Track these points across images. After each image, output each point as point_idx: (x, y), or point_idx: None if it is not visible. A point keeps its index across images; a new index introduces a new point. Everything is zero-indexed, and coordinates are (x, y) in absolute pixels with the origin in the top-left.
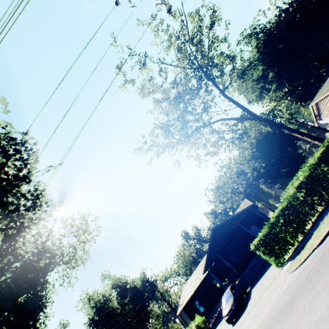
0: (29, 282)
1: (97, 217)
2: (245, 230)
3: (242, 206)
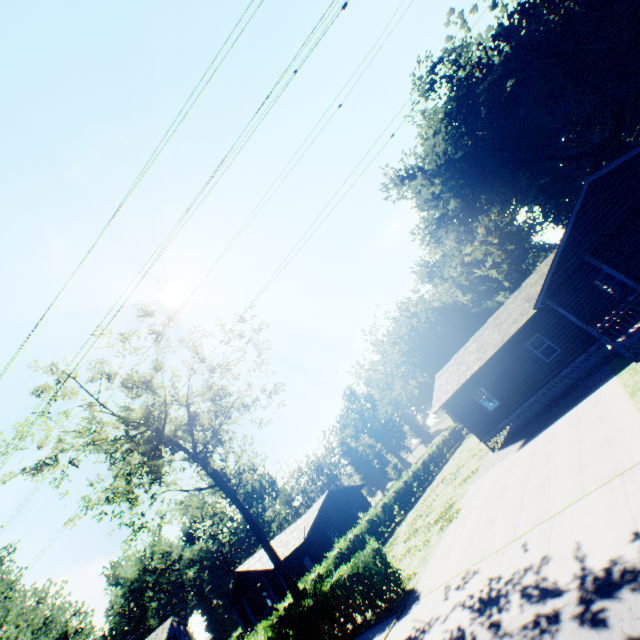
0: None
1: (67, 580)
2: (299, 558)
3: (315, 509)
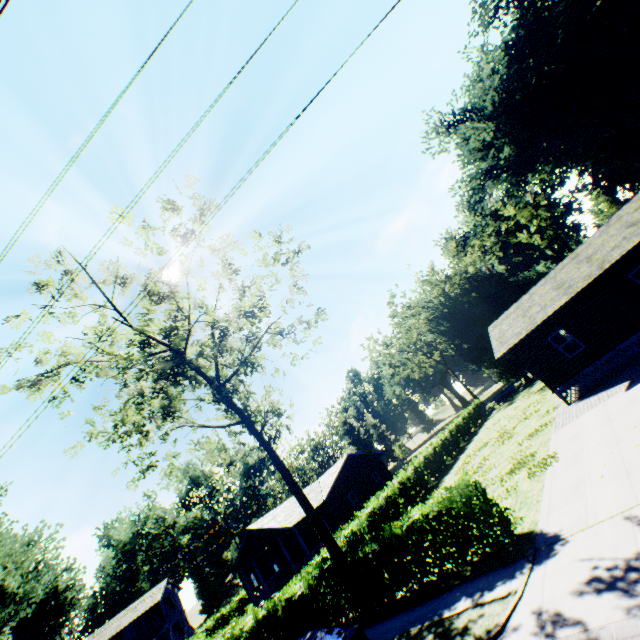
0: None
1: (62, 524)
2: None
3: (333, 472)
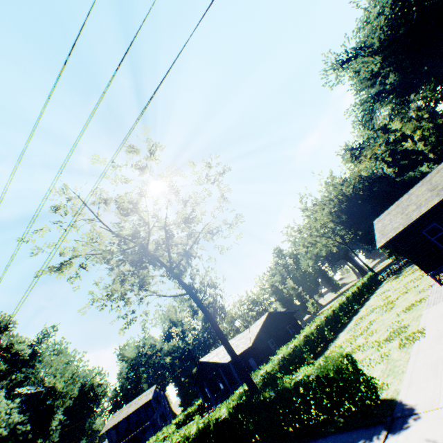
0: (12, 442)
1: (86, 351)
2: (245, 358)
3: (258, 324)
